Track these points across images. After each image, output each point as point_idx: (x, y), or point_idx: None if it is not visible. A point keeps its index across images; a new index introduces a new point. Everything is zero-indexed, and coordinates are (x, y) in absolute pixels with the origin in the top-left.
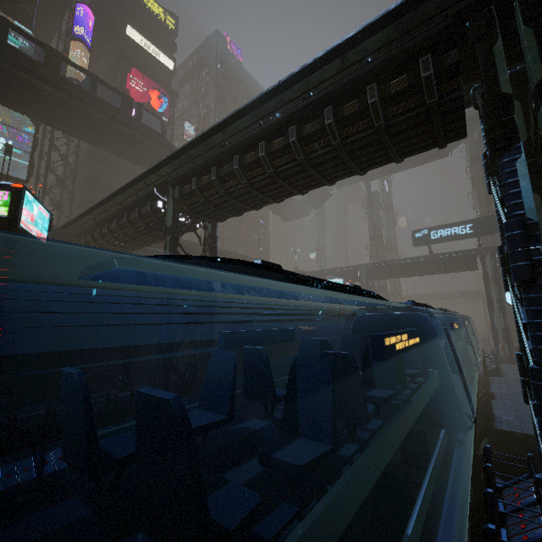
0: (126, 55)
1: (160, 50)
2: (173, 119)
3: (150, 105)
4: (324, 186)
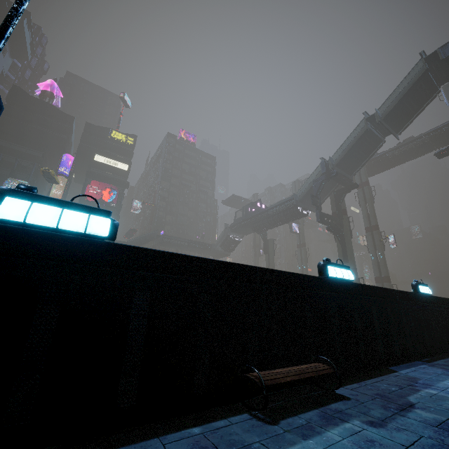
0: (92, 172)
1: (119, 161)
2: (120, 203)
3: (102, 199)
4: (232, 235)
